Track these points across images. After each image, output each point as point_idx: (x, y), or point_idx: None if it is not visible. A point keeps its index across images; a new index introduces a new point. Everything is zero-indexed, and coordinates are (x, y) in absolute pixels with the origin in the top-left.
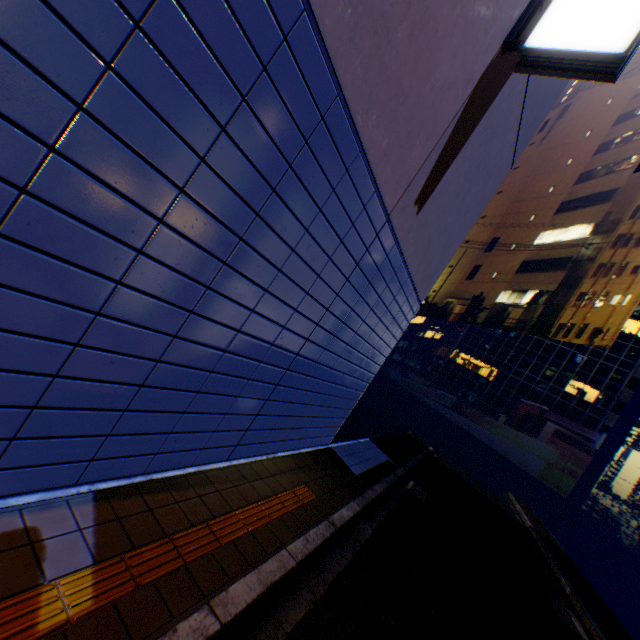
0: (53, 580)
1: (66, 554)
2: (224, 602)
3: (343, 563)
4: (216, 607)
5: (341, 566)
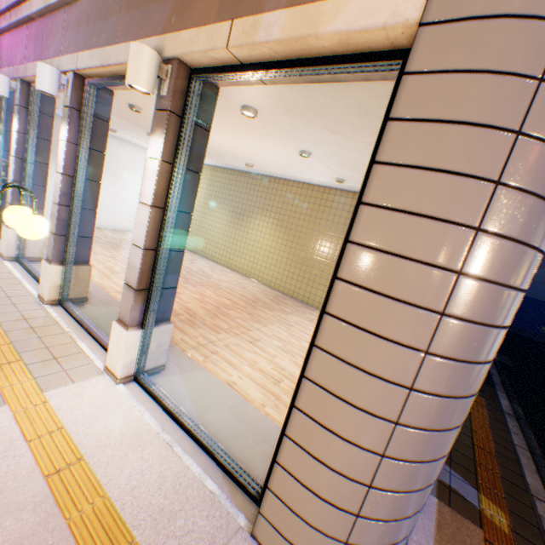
0: (478, 505)
1: (464, 489)
2: (535, 491)
3: (533, 439)
4: (536, 496)
5: (534, 442)
